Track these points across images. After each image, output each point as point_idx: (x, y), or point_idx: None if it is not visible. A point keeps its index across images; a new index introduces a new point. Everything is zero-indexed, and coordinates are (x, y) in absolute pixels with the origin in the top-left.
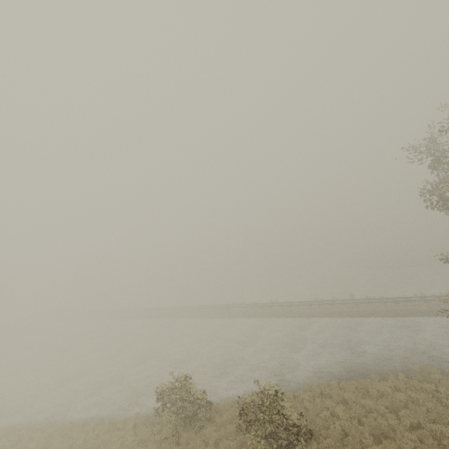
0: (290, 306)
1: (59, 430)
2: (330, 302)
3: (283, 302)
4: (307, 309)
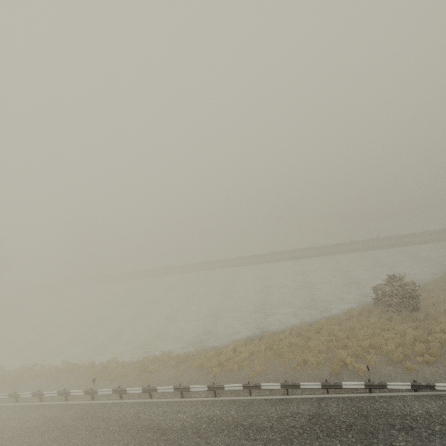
0: (338, 246)
1: (300, 329)
2: (367, 240)
3: (327, 245)
4: (355, 246)
